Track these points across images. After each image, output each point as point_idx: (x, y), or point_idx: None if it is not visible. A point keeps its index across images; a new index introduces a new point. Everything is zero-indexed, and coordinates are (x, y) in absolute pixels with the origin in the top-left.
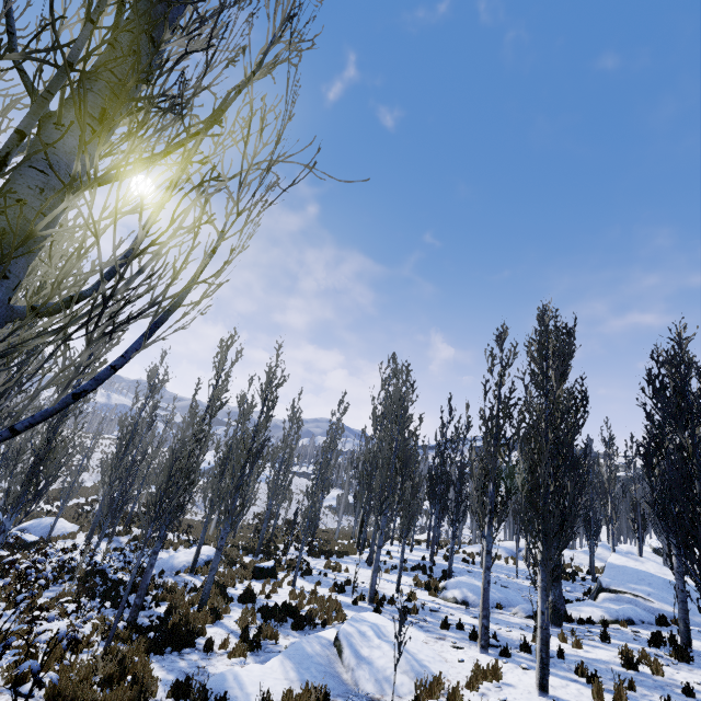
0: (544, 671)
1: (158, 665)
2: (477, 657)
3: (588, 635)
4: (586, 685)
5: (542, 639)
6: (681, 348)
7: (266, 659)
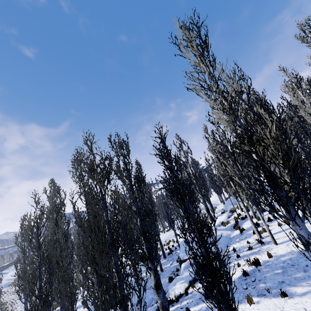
0: None
1: None
2: None
3: None
4: None
5: None
6: (163, 142)
7: None
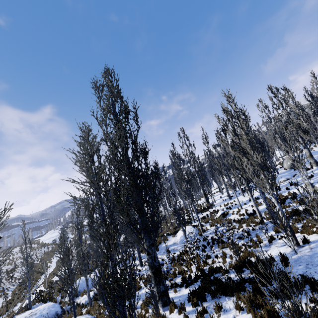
0: None
1: None
2: None
3: None
4: None
5: None
6: None
7: None
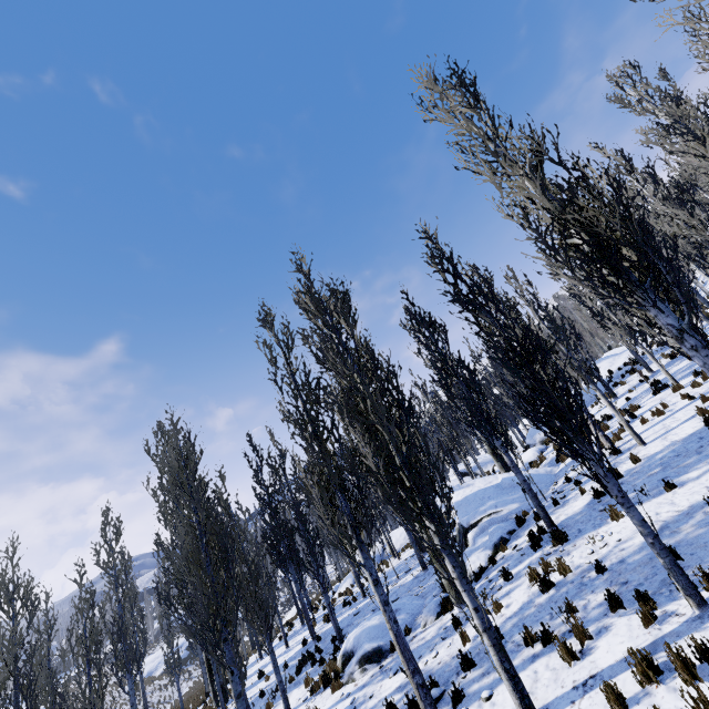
0: (520, 687)
1: None
2: None
3: (494, 586)
4: (546, 651)
5: (494, 644)
6: (435, 243)
7: None
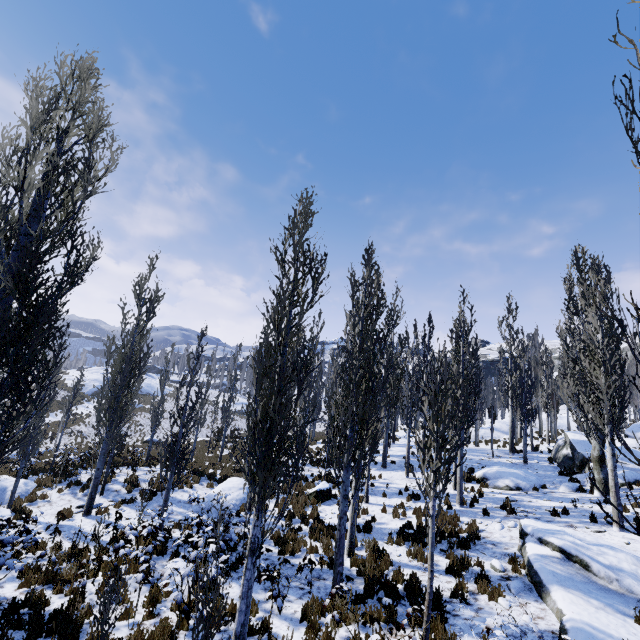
0: None
1: (478, 638)
2: (627, 537)
3: (638, 498)
4: None
5: None
6: None
7: (518, 591)
